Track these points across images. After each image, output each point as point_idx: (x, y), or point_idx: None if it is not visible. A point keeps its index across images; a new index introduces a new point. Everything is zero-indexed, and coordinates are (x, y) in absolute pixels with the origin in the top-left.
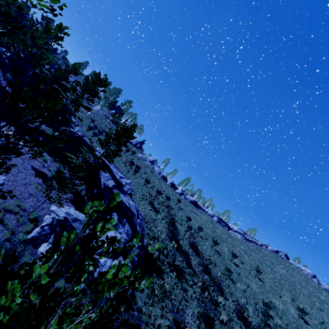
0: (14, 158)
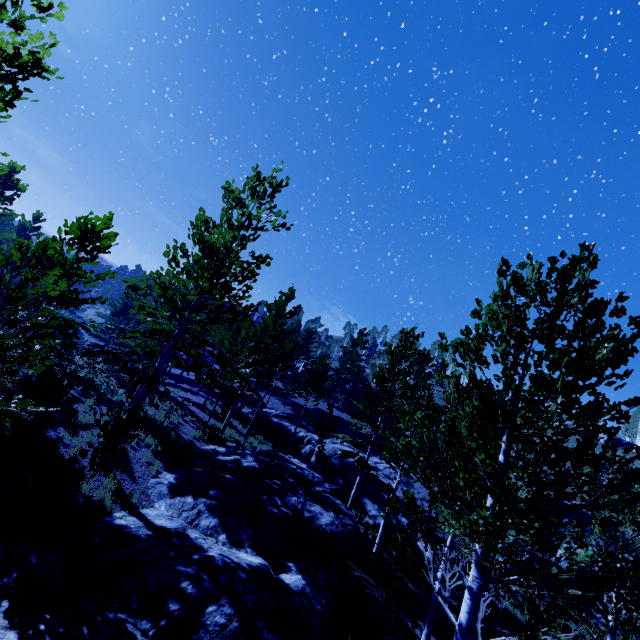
0: (417, 488)
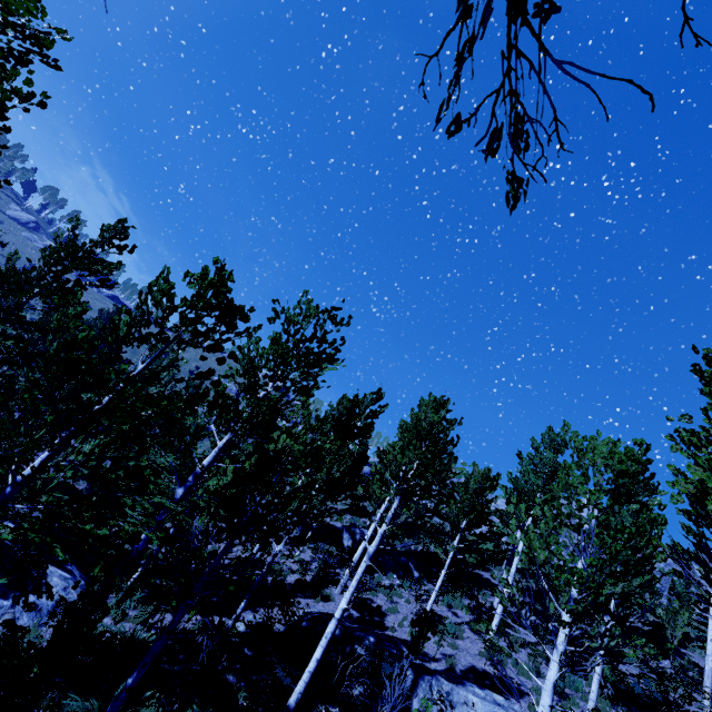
0: None
